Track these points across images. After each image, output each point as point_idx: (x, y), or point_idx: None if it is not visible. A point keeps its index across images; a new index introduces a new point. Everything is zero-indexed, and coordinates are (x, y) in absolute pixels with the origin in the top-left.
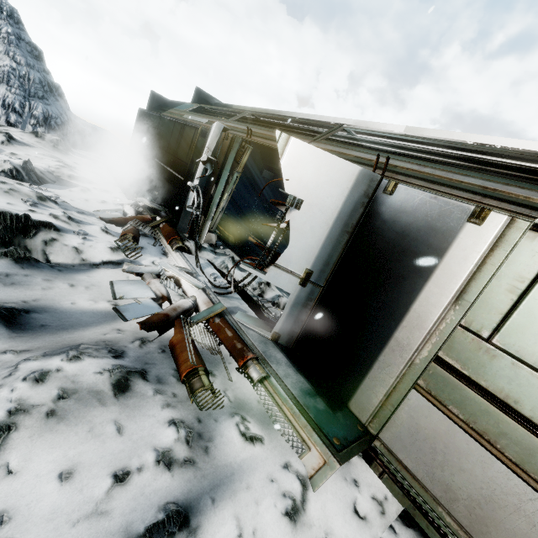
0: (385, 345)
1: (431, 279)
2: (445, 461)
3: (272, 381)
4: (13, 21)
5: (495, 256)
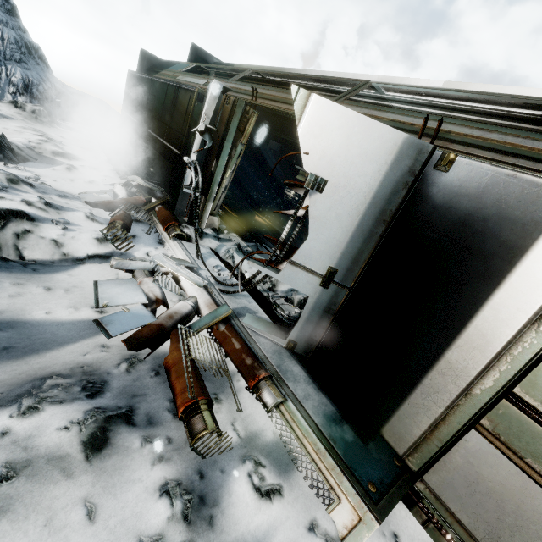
0: (432, 366)
1: (503, 287)
2: (516, 526)
3: (290, 406)
4: None
5: None
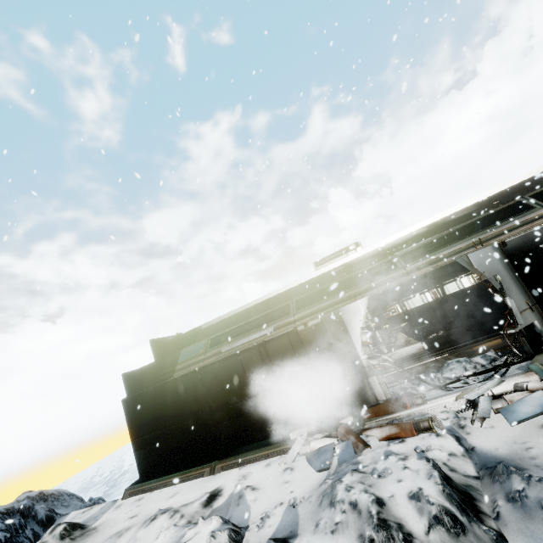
0: None
1: None
2: None
3: None
4: None
5: None
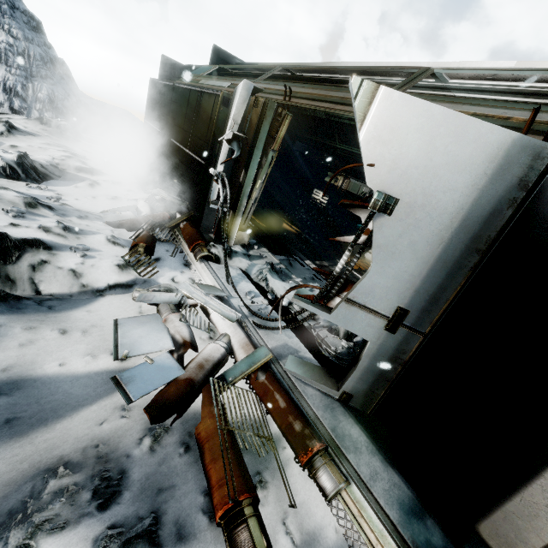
0: None
1: None
2: None
3: (355, 492)
4: None
5: None
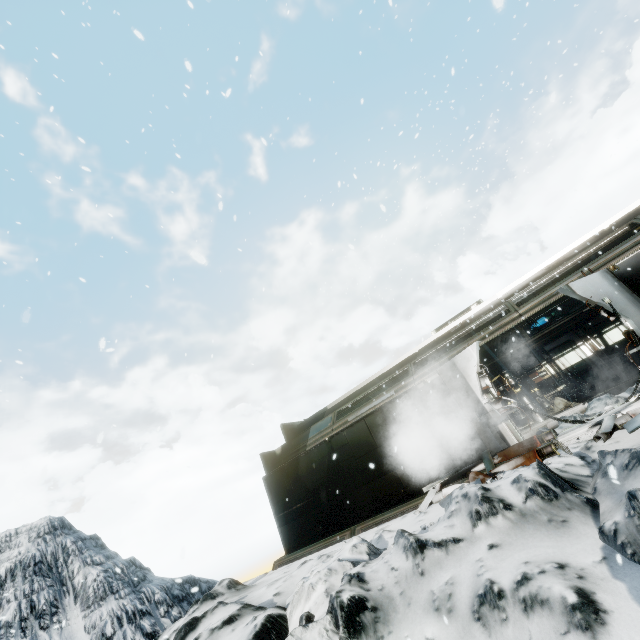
0: None
1: None
2: None
3: None
4: (67, 529)
5: None
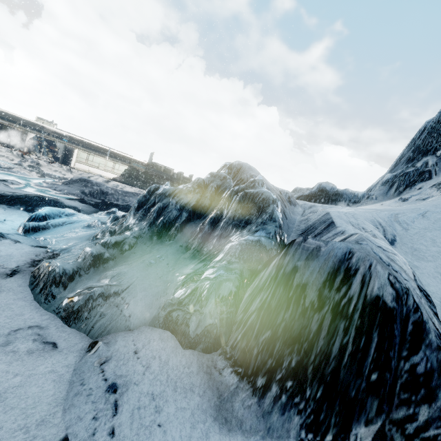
0: (72, 160)
1: (74, 154)
2: (79, 166)
3: (65, 165)
4: None
5: (78, 152)
